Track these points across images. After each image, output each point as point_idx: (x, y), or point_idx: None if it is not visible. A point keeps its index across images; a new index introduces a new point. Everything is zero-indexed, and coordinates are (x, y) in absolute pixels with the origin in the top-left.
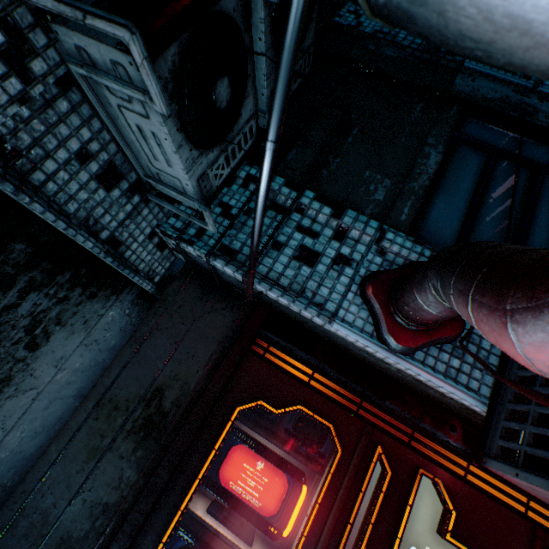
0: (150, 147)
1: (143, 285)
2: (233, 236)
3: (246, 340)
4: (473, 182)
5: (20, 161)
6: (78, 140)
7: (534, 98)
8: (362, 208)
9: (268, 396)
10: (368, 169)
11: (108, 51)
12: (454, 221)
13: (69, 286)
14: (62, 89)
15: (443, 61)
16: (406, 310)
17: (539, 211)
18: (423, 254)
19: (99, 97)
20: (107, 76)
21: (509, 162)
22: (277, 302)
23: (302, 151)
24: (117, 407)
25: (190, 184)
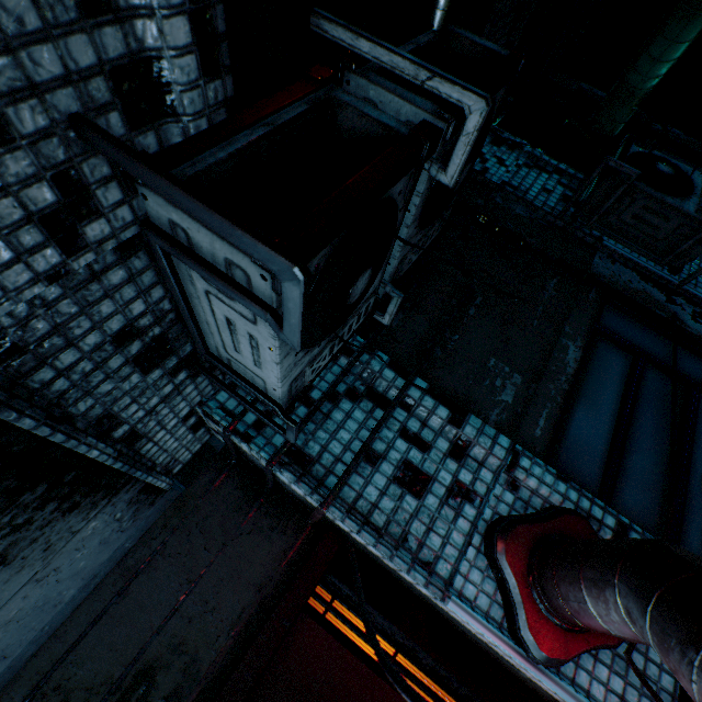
0: (235, 339)
1: (156, 484)
2: (310, 433)
3: (303, 591)
4: (618, 391)
5: (19, 359)
6: (124, 316)
7: (681, 296)
8: (486, 410)
9: (325, 697)
10: (493, 355)
11: (228, 250)
12: (599, 445)
13: (38, 504)
14: (122, 255)
15: (579, 233)
16: (559, 604)
17: (696, 444)
18: (568, 496)
19: (177, 269)
20: (210, 270)
21: (657, 371)
22: (361, 544)
23: (411, 317)
24: (66, 701)
25: (281, 390)
